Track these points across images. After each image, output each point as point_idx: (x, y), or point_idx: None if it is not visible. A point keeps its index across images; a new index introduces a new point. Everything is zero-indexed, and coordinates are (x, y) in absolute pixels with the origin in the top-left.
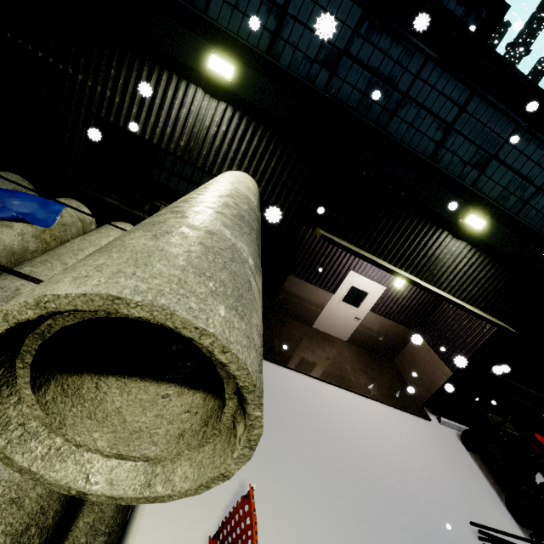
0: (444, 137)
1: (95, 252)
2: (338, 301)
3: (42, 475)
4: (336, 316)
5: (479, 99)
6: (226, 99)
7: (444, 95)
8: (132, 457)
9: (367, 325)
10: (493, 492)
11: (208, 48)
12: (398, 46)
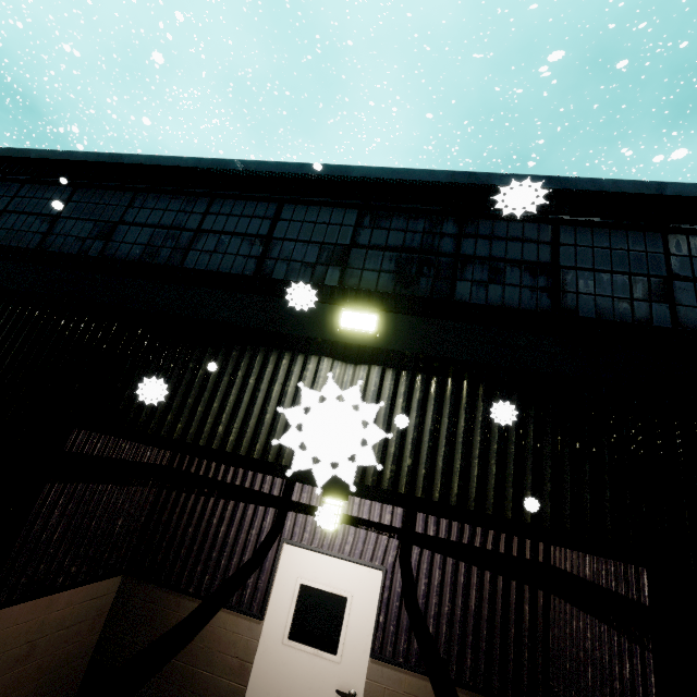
0: (266, 249)
1: None
2: (281, 641)
3: None
4: None
5: (293, 206)
6: None
7: (246, 216)
8: None
9: None
10: None
11: None
12: (178, 201)
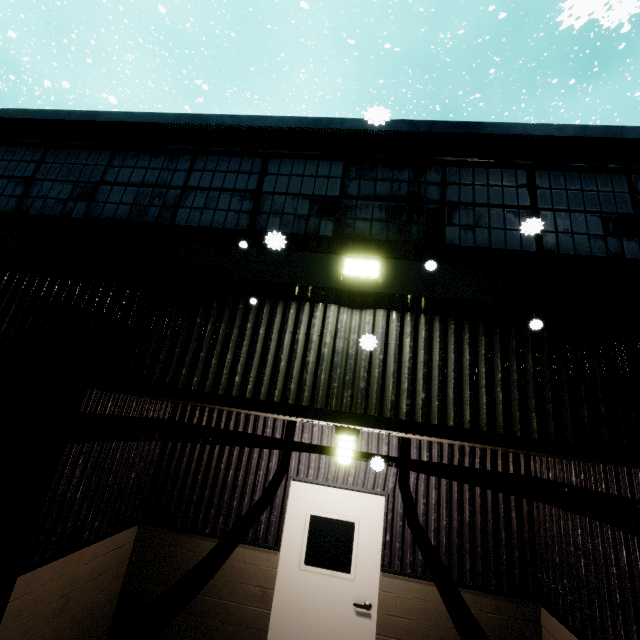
0: (257, 203)
1: None
2: (298, 567)
3: None
4: (309, 617)
5: (278, 160)
6: None
7: (232, 172)
8: None
9: (396, 620)
10: None
11: None
12: (159, 159)
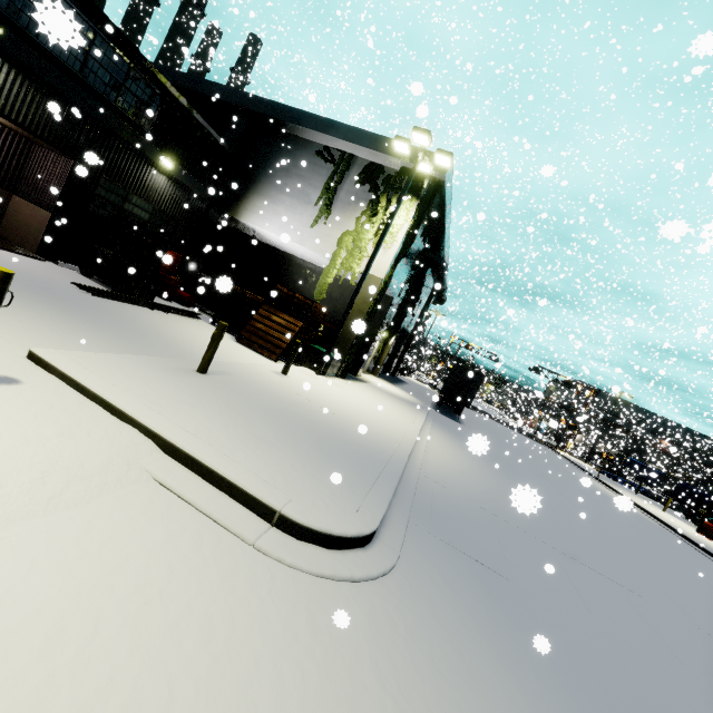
0: None
1: None
2: None
3: None
4: None
5: None
6: None
7: None
8: None
9: None
10: (104, 288)
11: None
12: None
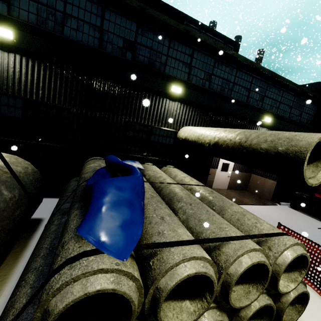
0: (248, 93)
1: (289, 138)
2: (219, 171)
3: (308, 181)
4: (220, 179)
5: (255, 79)
6: (177, 100)
7: (245, 80)
8: (311, 177)
9: (233, 178)
10: (314, 219)
11: (169, 84)
12: (227, 68)
